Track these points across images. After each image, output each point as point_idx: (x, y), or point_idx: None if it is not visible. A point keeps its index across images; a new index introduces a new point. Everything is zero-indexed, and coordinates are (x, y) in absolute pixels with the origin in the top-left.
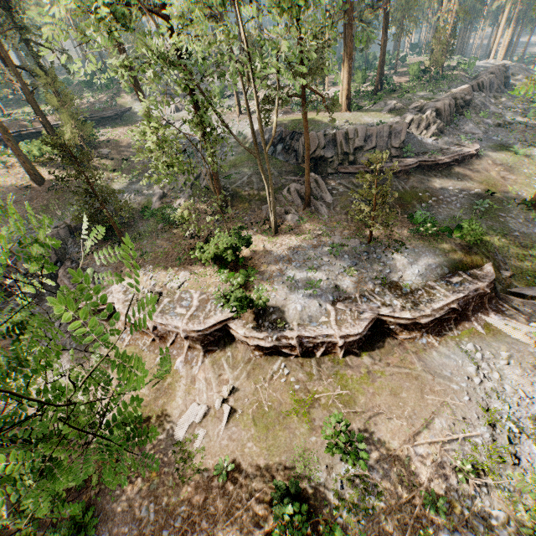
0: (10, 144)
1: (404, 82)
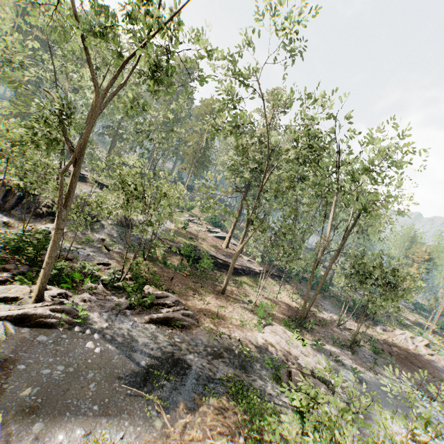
0: None
1: None
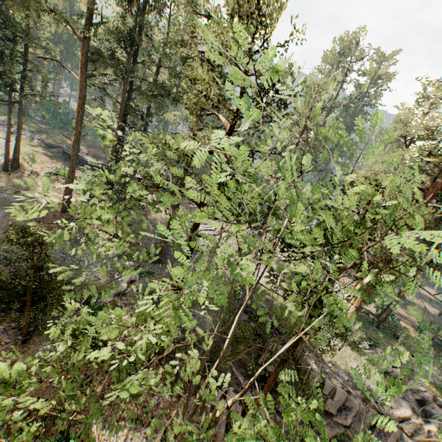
0: (67, 179)
1: (410, 327)
